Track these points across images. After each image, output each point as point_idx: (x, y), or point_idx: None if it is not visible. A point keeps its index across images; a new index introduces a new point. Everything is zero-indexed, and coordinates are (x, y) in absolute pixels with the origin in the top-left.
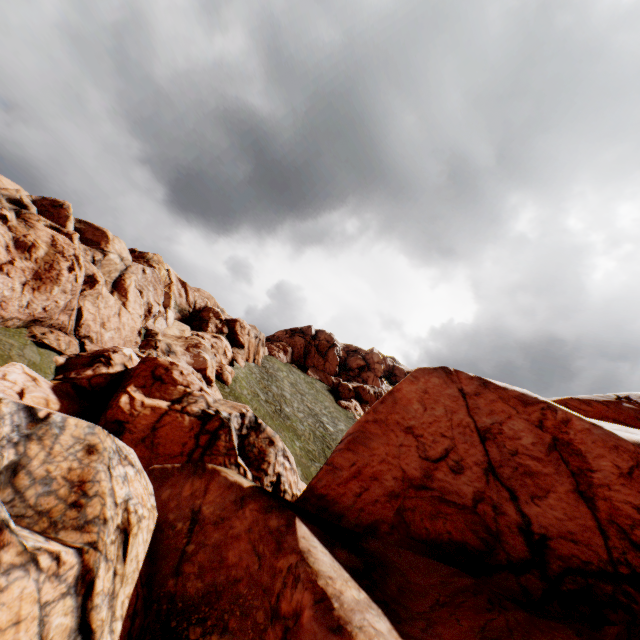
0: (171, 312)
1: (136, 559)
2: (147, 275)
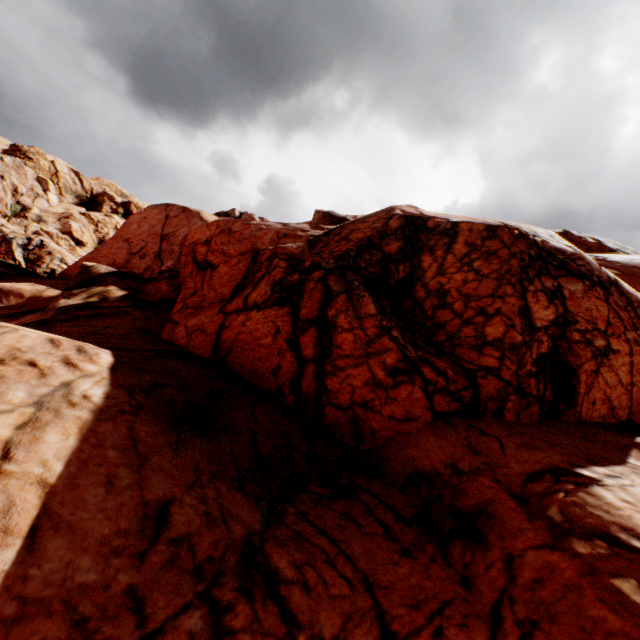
0: (53, 195)
1: None
2: (8, 163)
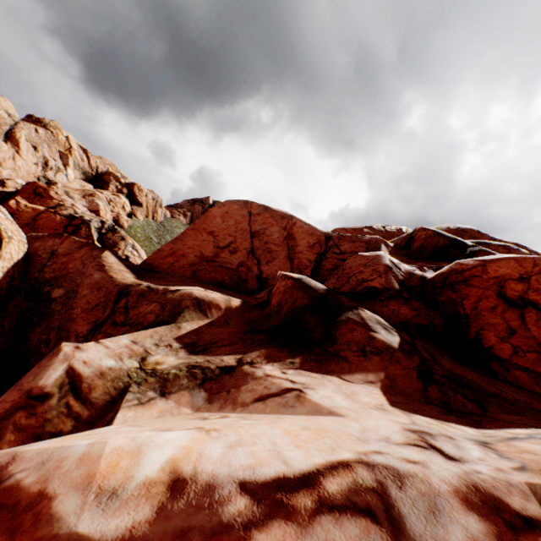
0: (71, 170)
1: (11, 255)
2: (40, 135)
